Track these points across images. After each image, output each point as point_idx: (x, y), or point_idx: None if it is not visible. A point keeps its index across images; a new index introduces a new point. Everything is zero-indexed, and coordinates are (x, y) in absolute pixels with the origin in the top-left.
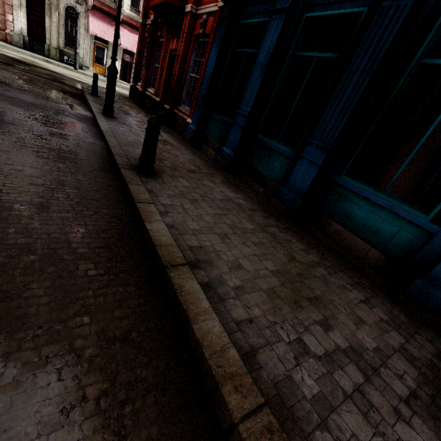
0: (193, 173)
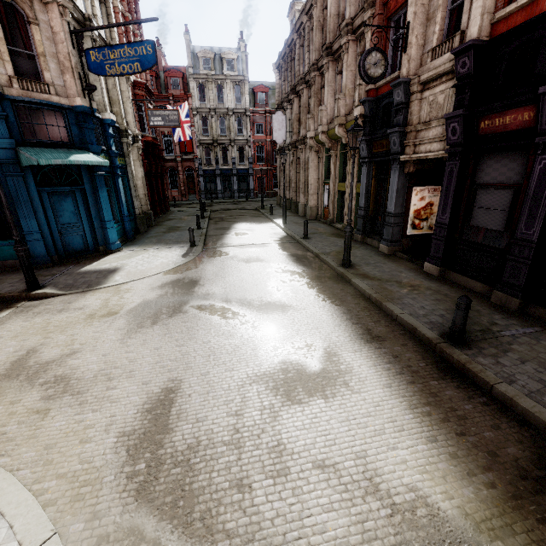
0: None
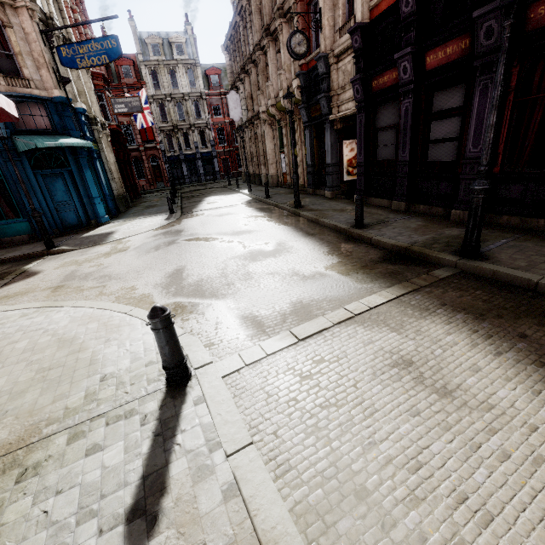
0: None
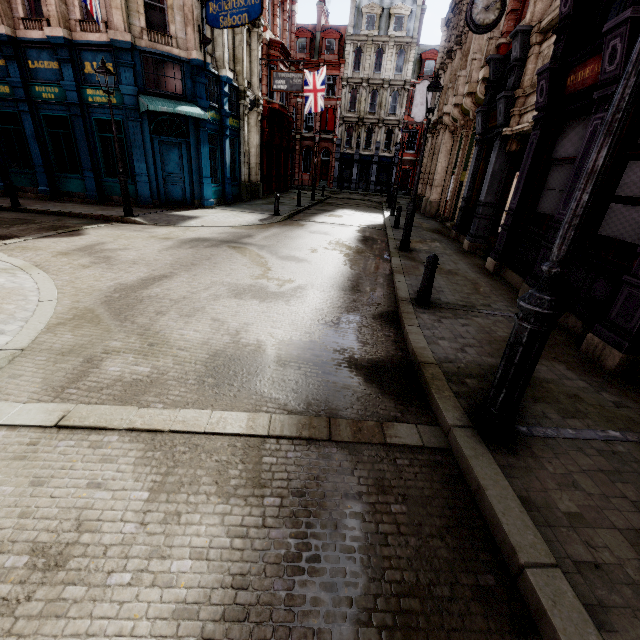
0: (37, 203)
